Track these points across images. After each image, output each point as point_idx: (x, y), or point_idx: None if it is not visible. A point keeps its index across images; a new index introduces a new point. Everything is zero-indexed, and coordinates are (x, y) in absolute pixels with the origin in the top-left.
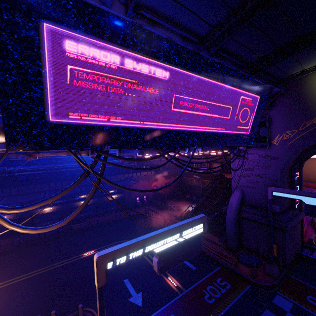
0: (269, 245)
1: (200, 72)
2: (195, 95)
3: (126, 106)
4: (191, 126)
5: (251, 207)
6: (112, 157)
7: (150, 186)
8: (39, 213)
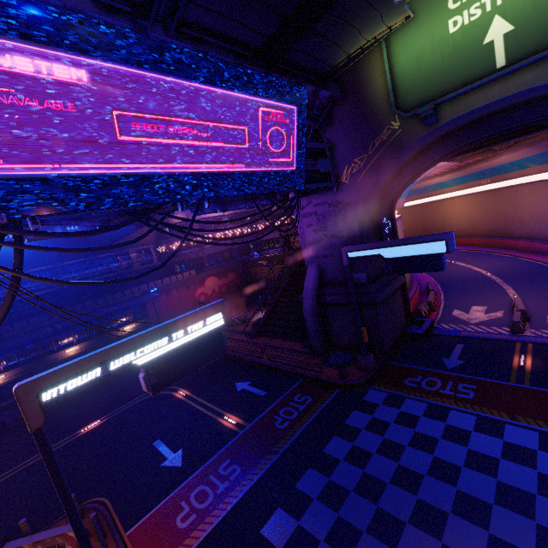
0: (358, 329)
1: (158, 69)
2: (161, 110)
3: (15, 139)
4: (172, 165)
5: (334, 285)
6: (25, 235)
7: (194, 296)
8: None
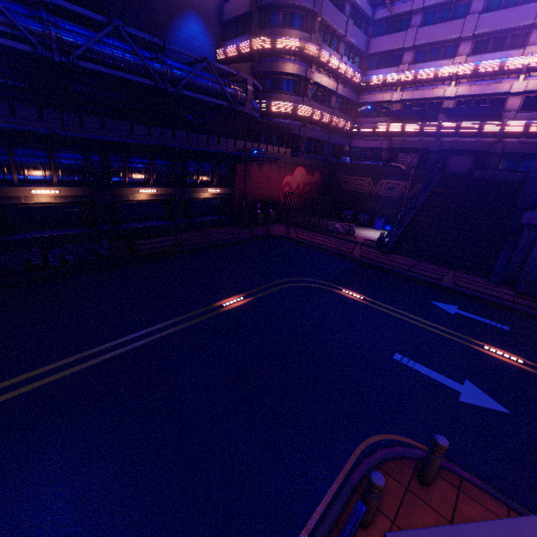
0: None
1: None
2: None
3: None
4: None
5: None
6: None
7: (281, 183)
8: (21, 201)
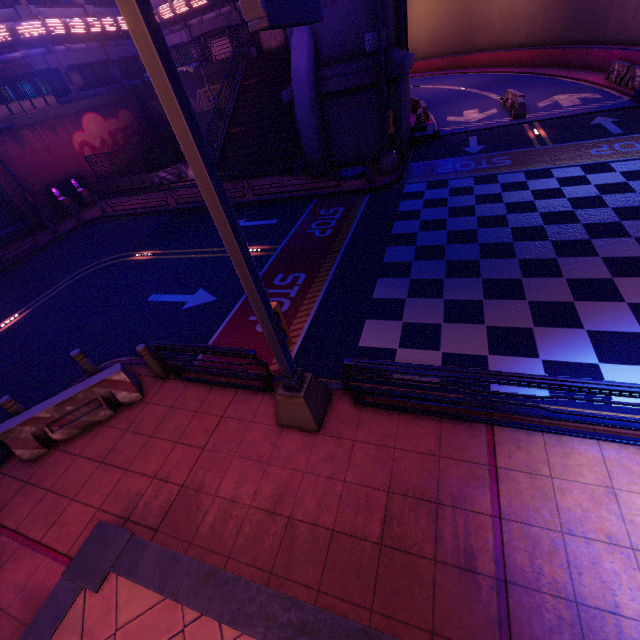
0: (383, 115)
1: None
2: None
3: None
4: None
5: (336, 63)
6: None
7: (71, 147)
8: None
